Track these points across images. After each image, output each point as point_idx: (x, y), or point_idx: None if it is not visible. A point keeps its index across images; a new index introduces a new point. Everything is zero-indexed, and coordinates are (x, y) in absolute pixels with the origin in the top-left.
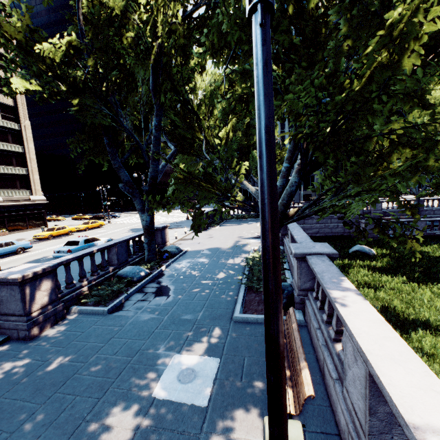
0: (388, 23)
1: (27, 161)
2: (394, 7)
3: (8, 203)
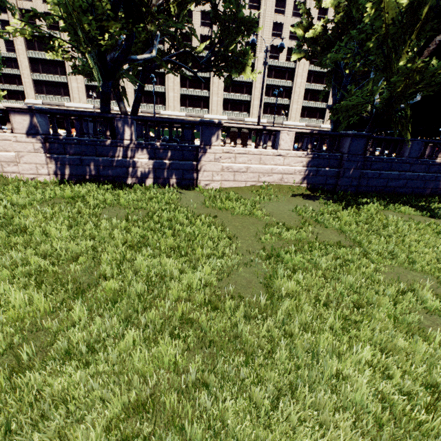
0: (369, 8)
1: (328, 98)
2: (365, 4)
3: (307, 127)
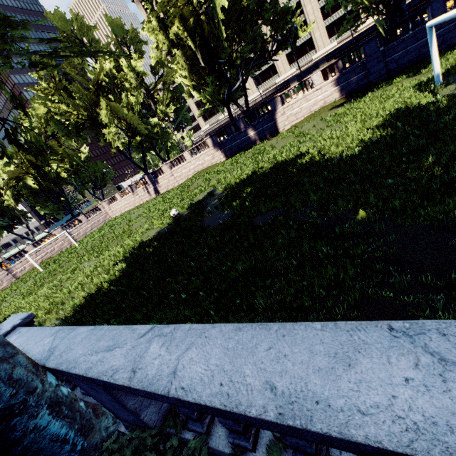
0: None
1: None
2: None
3: None
